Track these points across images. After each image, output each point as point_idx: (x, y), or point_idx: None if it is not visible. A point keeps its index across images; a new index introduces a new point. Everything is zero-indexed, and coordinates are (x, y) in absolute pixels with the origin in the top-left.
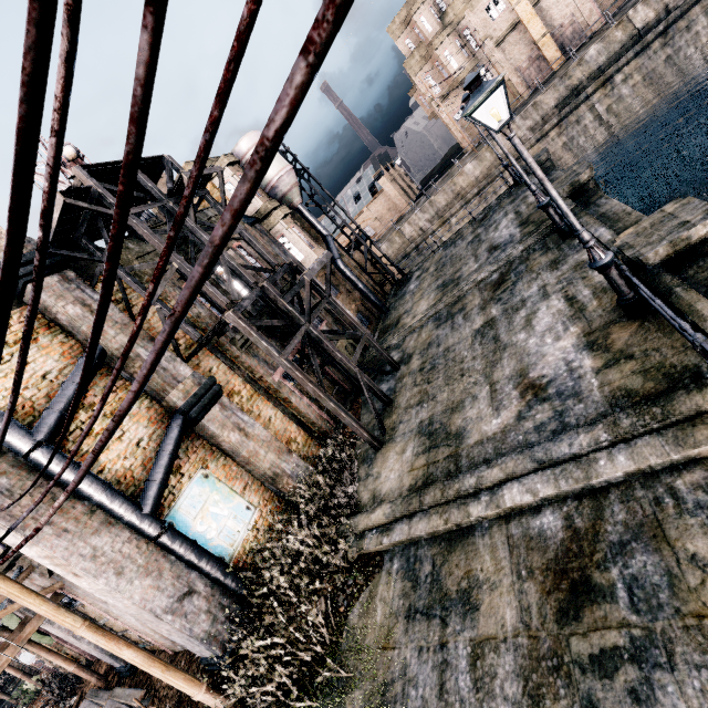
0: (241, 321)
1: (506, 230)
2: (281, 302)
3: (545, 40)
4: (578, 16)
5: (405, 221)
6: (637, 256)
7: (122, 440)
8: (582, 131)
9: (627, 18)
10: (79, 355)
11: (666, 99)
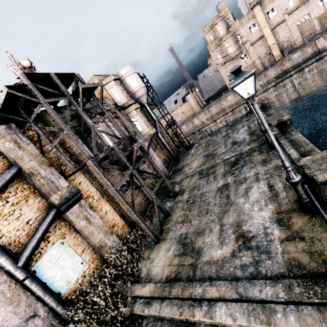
0: (95, 166)
1: (242, 135)
2: (121, 156)
3: (274, 46)
4: (291, 38)
5: (195, 117)
6: (312, 175)
7: (18, 219)
8: (285, 91)
9: (314, 43)
10: (7, 169)
11: None
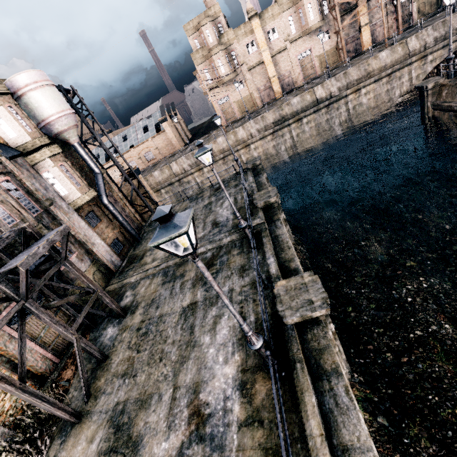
0: None
1: (226, 211)
2: None
3: (275, 79)
4: (292, 73)
5: (174, 161)
6: (282, 316)
7: None
8: (284, 142)
9: (313, 90)
10: None
11: (323, 140)
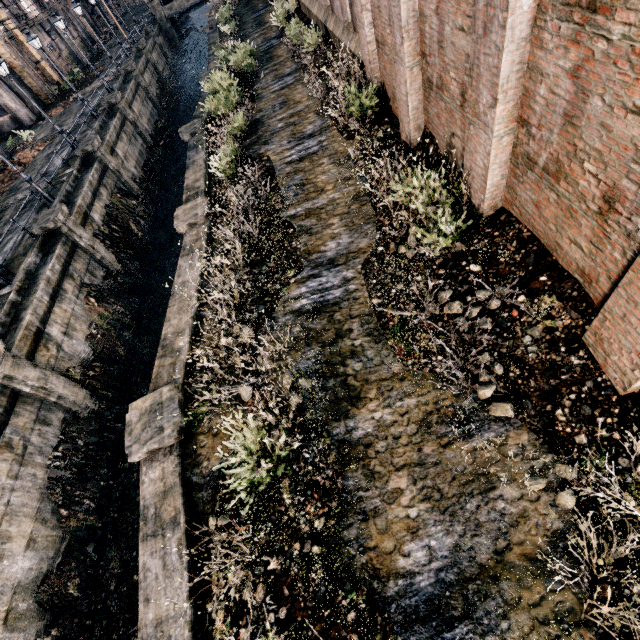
0: None
1: None
2: None
3: None
4: None
5: None
6: None
7: None
8: None
9: None
10: None
11: None
